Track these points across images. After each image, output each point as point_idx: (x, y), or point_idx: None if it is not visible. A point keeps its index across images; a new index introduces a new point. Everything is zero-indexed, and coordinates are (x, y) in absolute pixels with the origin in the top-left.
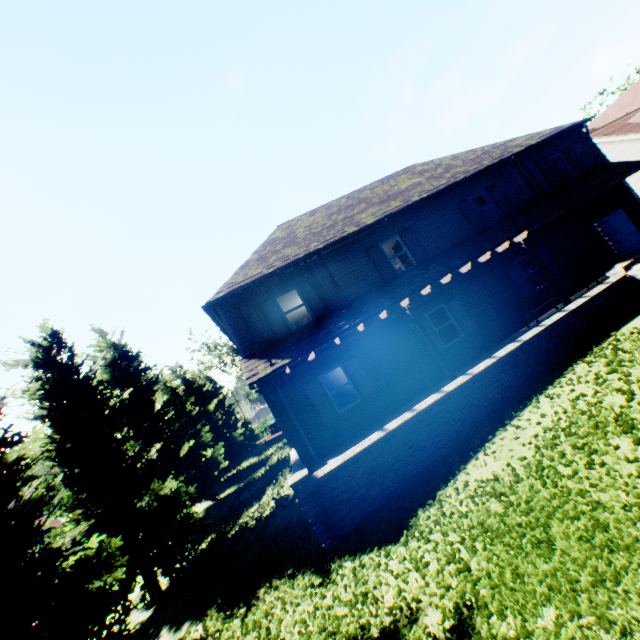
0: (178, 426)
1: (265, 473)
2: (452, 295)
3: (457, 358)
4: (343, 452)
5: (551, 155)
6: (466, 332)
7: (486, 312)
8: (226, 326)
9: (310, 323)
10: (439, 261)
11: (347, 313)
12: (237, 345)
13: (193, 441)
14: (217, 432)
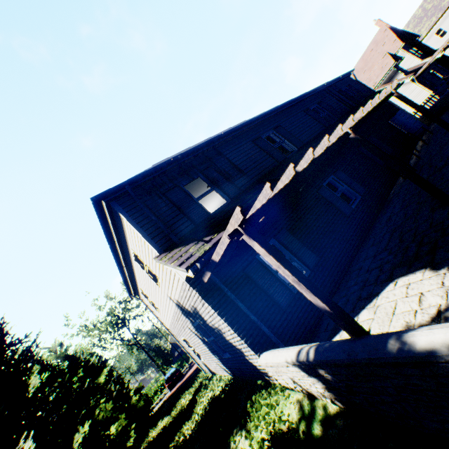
0: (65, 408)
1: (198, 426)
2: (335, 168)
3: (366, 215)
4: (336, 330)
5: (343, 88)
6: (361, 194)
7: (364, 178)
8: (129, 220)
9: (227, 204)
10: (316, 141)
11: (264, 184)
12: (148, 240)
13: (88, 423)
14: (113, 406)
